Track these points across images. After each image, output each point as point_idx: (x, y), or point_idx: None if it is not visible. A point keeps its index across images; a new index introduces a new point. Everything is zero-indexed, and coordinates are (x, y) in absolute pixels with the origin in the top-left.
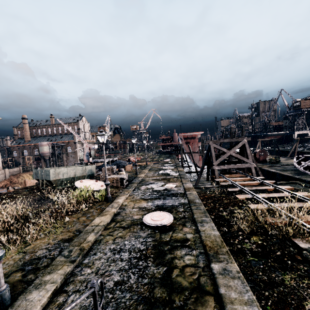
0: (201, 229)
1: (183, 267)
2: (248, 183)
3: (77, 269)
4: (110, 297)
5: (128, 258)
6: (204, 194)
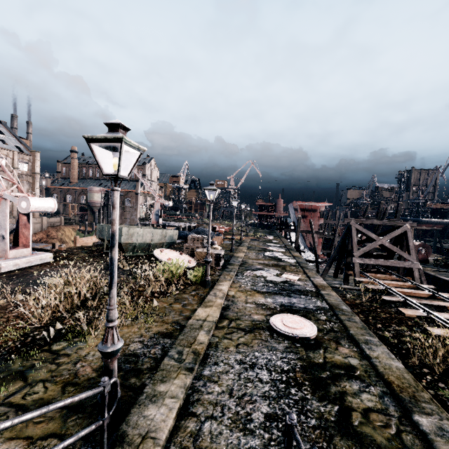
0: (371, 355)
1: (365, 410)
2: (412, 293)
3: (198, 382)
4: (267, 437)
5: (269, 379)
6: (343, 298)
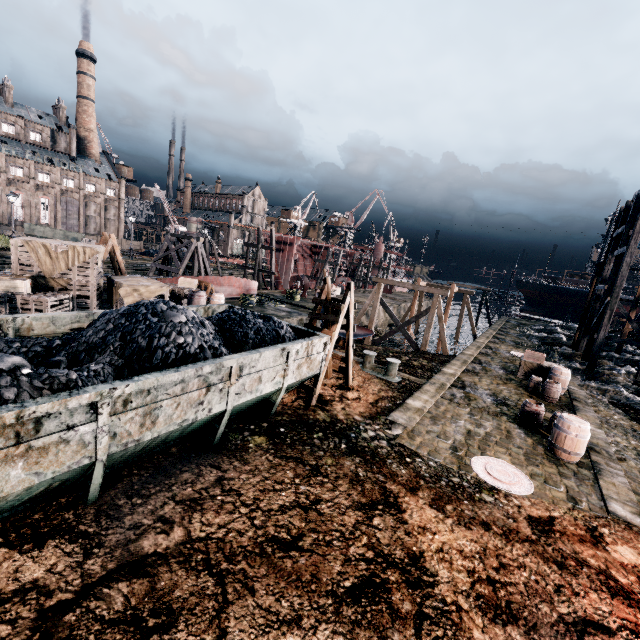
0: None
1: None
2: None
3: None
4: None
5: None
6: None
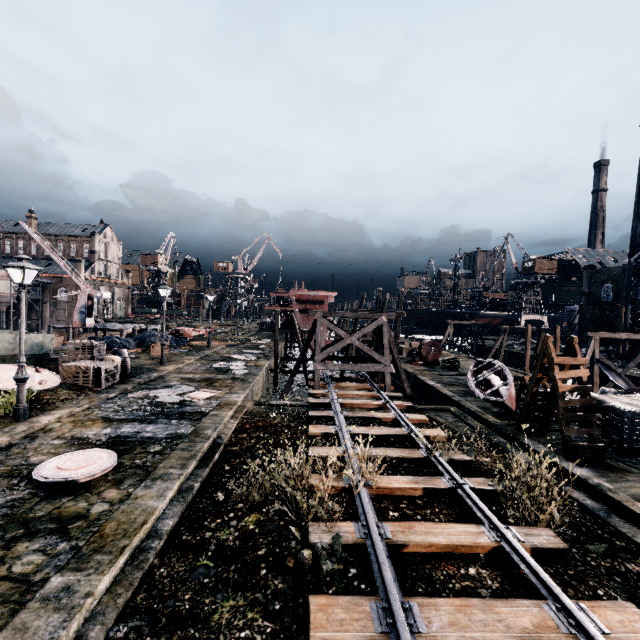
0: (134, 495)
1: None
2: (361, 404)
3: None
4: None
5: None
6: (262, 419)
